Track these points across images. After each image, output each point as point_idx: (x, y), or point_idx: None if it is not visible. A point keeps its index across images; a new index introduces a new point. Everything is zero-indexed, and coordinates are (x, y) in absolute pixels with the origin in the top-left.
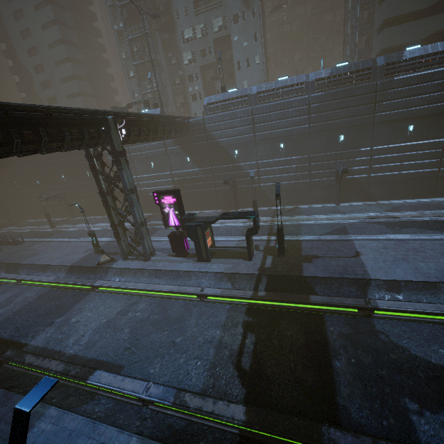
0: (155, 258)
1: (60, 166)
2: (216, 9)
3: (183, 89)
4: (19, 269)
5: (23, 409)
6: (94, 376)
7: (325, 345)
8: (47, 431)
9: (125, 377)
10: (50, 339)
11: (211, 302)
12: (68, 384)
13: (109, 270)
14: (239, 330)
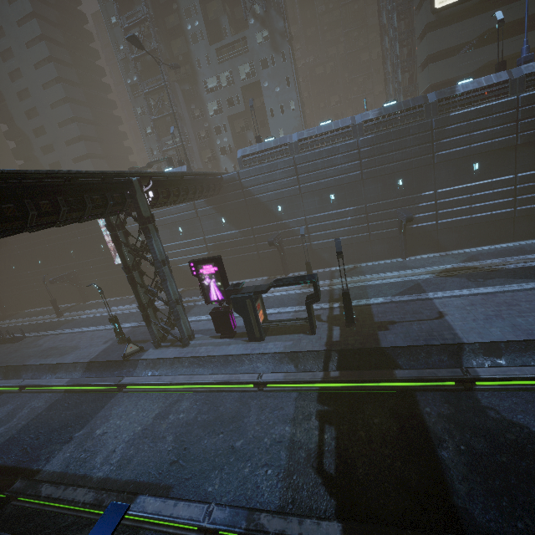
0: (195, 342)
1: (68, 240)
2: (242, 55)
3: (210, 143)
4: (21, 372)
5: None
6: (136, 504)
7: (424, 432)
8: None
9: (178, 501)
10: (71, 460)
11: (272, 391)
12: None
13: (138, 362)
14: (314, 423)
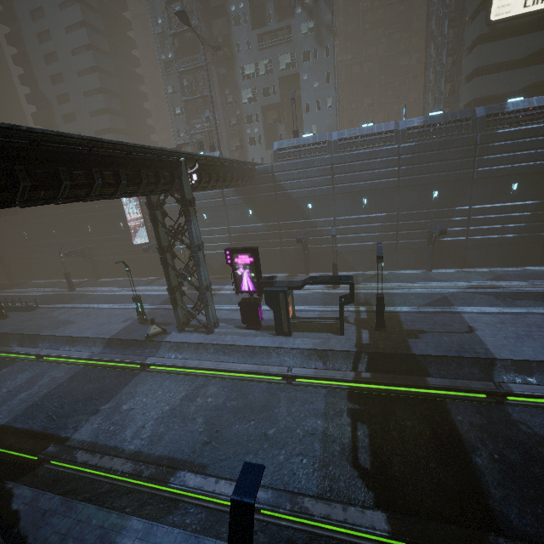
0: (220, 330)
1: (87, 214)
2: (284, 45)
3: (239, 131)
4: (38, 342)
5: (244, 499)
6: (177, 477)
7: (457, 438)
8: None
9: (219, 479)
10: (100, 432)
11: (301, 386)
12: (139, 489)
13: (161, 344)
14: (346, 420)
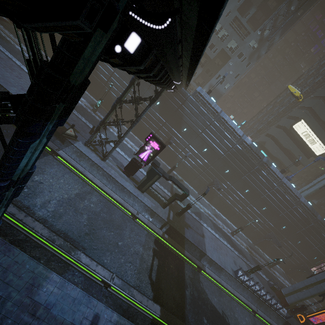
0: (109, 162)
1: None
2: (239, 37)
3: None
4: None
5: None
6: (76, 254)
7: (184, 280)
8: (55, 294)
9: (98, 264)
10: None
11: (137, 223)
12: (46, 248)
13: (70, 145)
14: (151, 253)
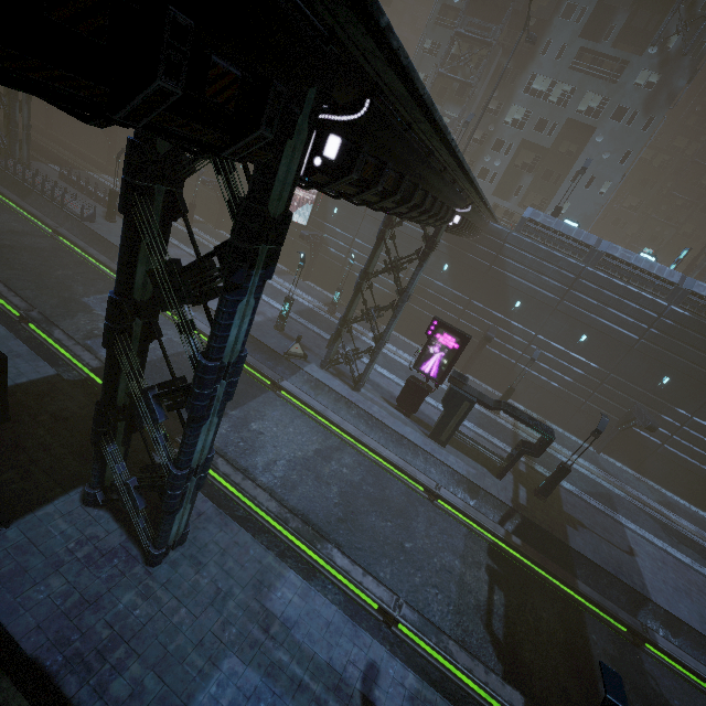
0: (366, 392)
1: None
2: (604, 81)
3: (477, 152)
4: None
5: (620, 704)
6: (324, 547)
7: (588, 657)
8: (296, 605)
9: (367, 573)
10: (229, 441)
11: (441, 510)
12: (277, 534)
13: (299, 371)
14: (484, 575)
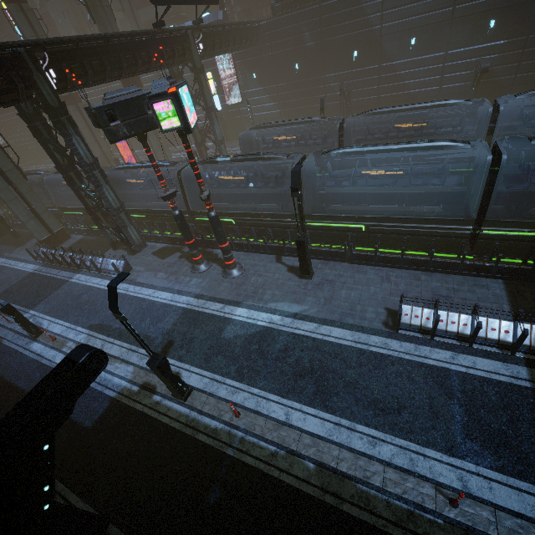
0: None
1: None
2: None
3: None
4: None
5: None
6: None
7: None
8: None
9: None
10: None
11: None
12: None
13: None
14: None
